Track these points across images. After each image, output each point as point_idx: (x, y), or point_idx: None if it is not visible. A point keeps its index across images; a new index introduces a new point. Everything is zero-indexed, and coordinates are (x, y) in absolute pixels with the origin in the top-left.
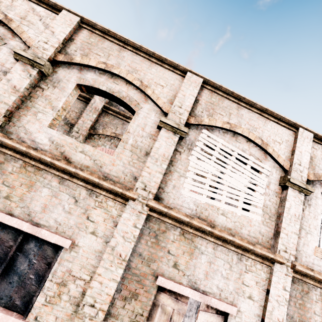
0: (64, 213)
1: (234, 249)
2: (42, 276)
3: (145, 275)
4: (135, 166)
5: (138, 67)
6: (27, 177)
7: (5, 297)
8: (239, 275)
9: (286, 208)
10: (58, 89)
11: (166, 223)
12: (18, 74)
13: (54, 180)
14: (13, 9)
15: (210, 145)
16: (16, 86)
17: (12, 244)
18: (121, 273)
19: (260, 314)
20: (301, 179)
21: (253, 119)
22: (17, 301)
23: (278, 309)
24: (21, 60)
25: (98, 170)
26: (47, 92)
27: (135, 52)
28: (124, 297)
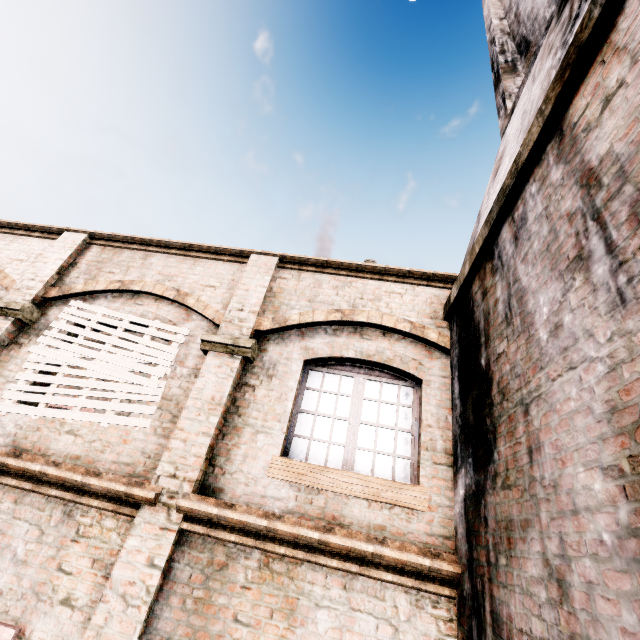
0: None
1: (56, 494)
2: None
3: None
4: None
5: None
6: None
7: None
8: (56, 550)
9: (195, 389)
10: None
11: None
12: None
13: None
14: None
15: (78, 321)
16: None
17: None
18: None
19: None
20: (240, 333)
21: (170, 265)
22: None
23: (121, 619)
24: None
25: None
26: None
27: None
28: None
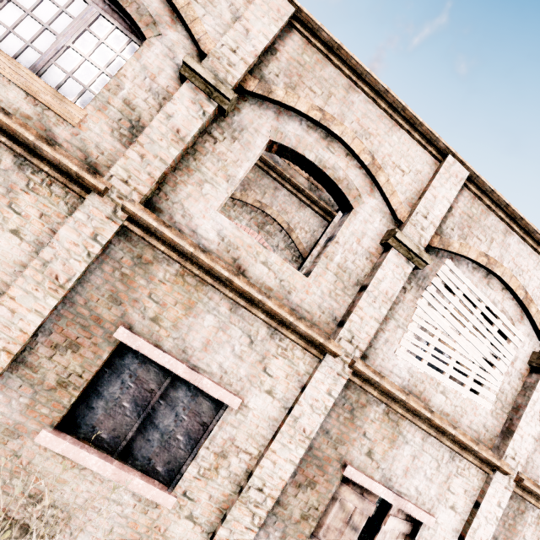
0: (233, 357)
1: (449, 445)
2: (194, 440)
3: (329, 460)
4: (337, 300)
5: (371, 128)
6: (185, 293)
7: (142, 458)
8: (446, 478)
9: (532, 400)
10: (239, 145)
11: (369, 394)
12: (184, 106)
13: (224, 304)
14: None
15: (451, 287)
16: (180, 131)
17: (154, 388)
18: (301, 454)
19: (460, 529)
20: None
21: (522, 256)
22: (158, 466)
23: (484, 528)
24: (192, 80)
25: (284, 297)
26: (222, 147)
27: (373, 97)
28: (298, 484)
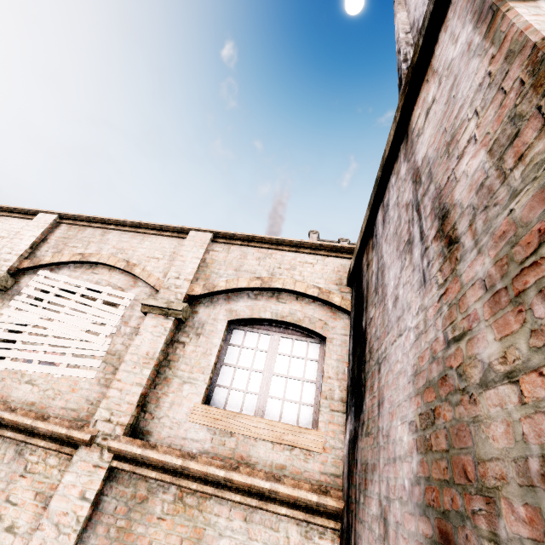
0: None
1: (10, 435)
2: None
3: None
4: None
5: None
6: None
7: None
8: (6, 484)
9: (133, 345)
10: None
11: None
12: None
13: None
14: None
15: (43, 287)
16: None
17: None
18: None
19: None
20: (175, 298)
21: (123, 241)
22: None
23: (53, 544)
24: None
25: None
26: None
27: None
28: None
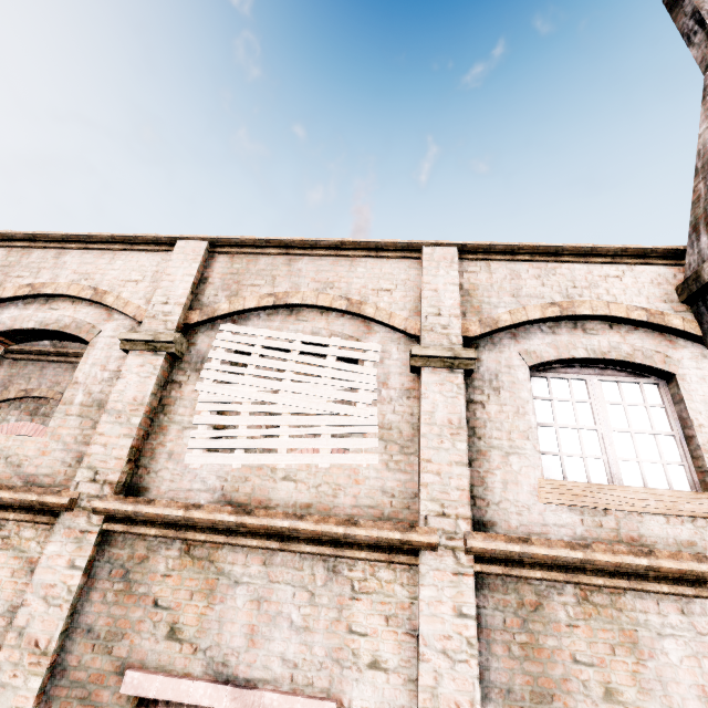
0: None
1: (311, 550)
2: None
3: (101, 678)
4: (87, 442)
5: (90, 269)
6: None
7: None
8: (336, 612)
9: (424, 413)
10: None
11: (149, 537)
12: None
13: None
14: None
15: (239, 348)
16: None
17: None
18: (37, 689)
19: (413, 704)
20: (449, 342)
21: (324, 270)
22: None
23: (453, 676)
24: None
25: (13, 474)
26: None
27: (84, 247)
28: None
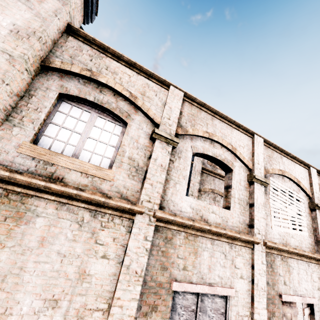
0: (222, 268)
1: (306, 260)
2: None
3: (274, 297)
4: (244, 215)
5: (226, 133)
6: (191, 246)
7: None
8: (311, 276)
9: (318, 223)
10: (182, 159)
11: (273, 254)
12: (160, 152)
13: (208, 242)
14: (133, 85)
15: (276, 188)
16: (162, 165)
17: (194, 307)
18: (266, 301)
19: None
20: (319, 202)
21: (289, 164)
22: None
23: None
24: (159, 138)
25: (226, 225)
26: (176, 164)
27: (222, 120)
28: (269, 318)
